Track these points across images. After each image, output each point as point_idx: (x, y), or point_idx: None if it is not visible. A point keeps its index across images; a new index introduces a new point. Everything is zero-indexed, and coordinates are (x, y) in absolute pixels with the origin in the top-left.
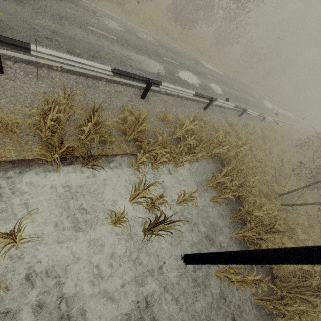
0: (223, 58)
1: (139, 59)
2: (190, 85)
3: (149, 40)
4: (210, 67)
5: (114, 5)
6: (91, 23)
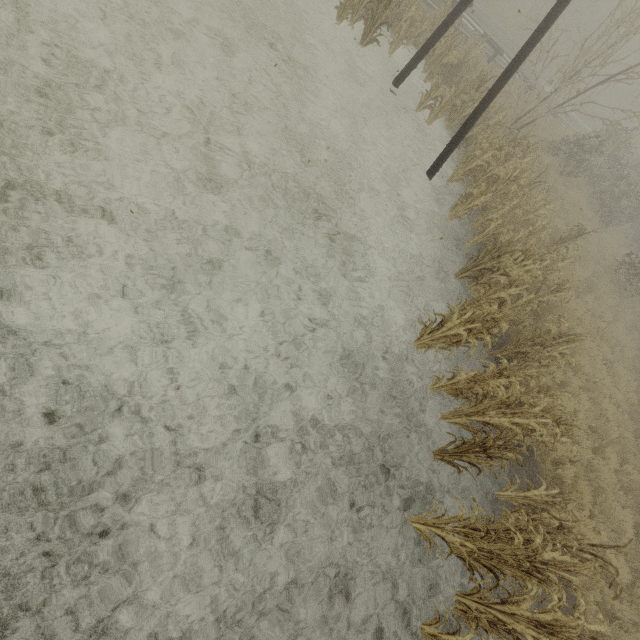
0: None
1: None
2: None
3: None
4: None
5: None
6: None
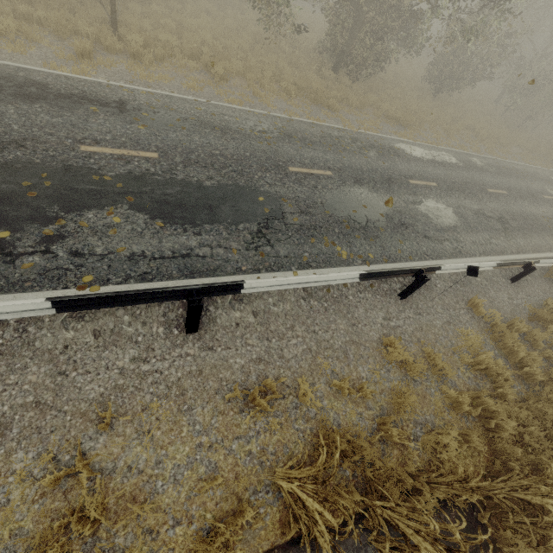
0: (454, 119)
1: (209, 198)
2: (359, 227)
3: (257, 132)
4: (420, 154)
5: (192, 73)
6: (95, 135)
